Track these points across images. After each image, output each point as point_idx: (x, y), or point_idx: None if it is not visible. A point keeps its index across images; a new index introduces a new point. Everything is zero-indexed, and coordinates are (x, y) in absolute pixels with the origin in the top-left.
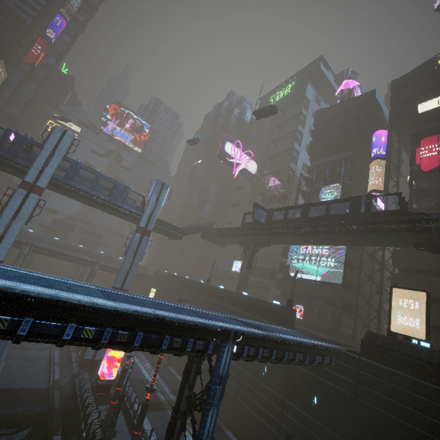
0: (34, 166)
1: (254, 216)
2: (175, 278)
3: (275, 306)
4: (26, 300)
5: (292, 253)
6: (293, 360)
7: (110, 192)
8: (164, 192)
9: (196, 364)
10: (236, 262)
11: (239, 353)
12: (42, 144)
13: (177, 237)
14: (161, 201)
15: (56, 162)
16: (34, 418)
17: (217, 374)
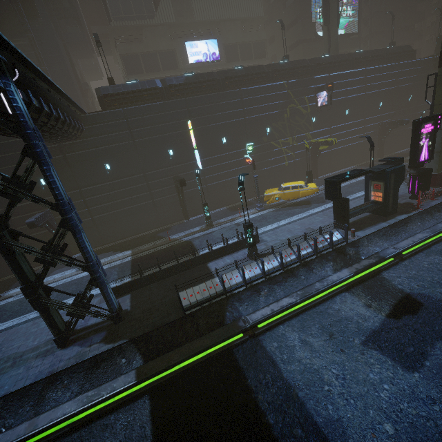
0: None
1: None
2: (227, 75)
3: (404, 48)
4: None
5: (315, 5)
6: None
7: None
8: None
9: None
10: (191, 46)
11: None
12: None
13: None
14: None
15: None
16: None
17: None
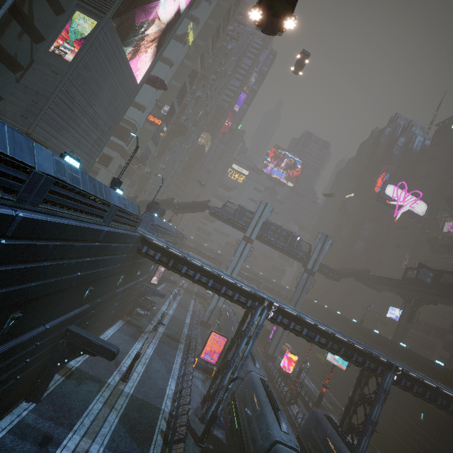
0: (250, 227)
1: (418, 275)
2: (326, 310)
3: (437, 366)
4: (306, 322)
5: None
6: (447, 408)
7: (284, 238)
8: (327, 243)
9: (365, 379)
10: (392, 309)
11: (398, 382)
12: (254, 213)
13: (334, 278)
14: (324, 250)
15: (261, 224)
16: None
17: (382, 387)
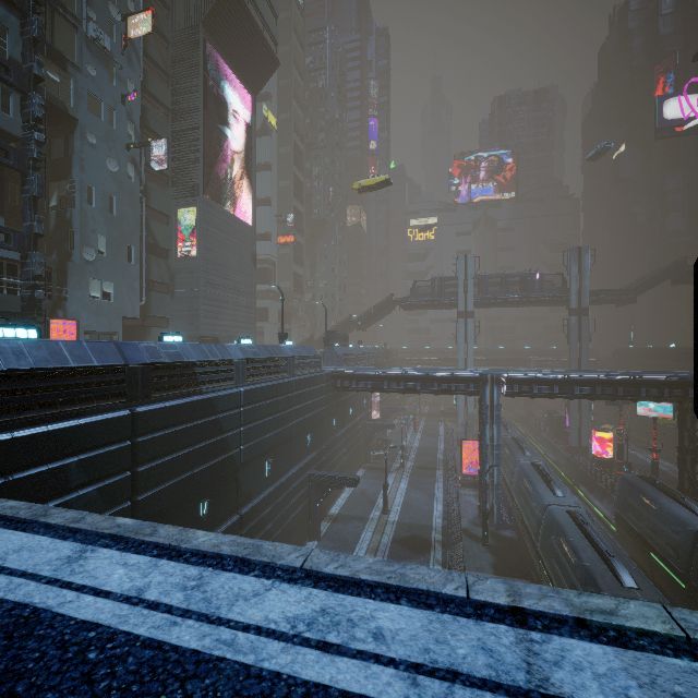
0: (459, 298)
1: None
2: (650, 352)
3: None
4: (551, 378)
5: None
6: None
7: (520, 285)
8: (585, 258)
9: (690, 415)
10: None
11: None
12: (455, 277)
13: (627, 301)
14: (586, 270)
15: (471, 286)
16: (554, 479)
17: None
